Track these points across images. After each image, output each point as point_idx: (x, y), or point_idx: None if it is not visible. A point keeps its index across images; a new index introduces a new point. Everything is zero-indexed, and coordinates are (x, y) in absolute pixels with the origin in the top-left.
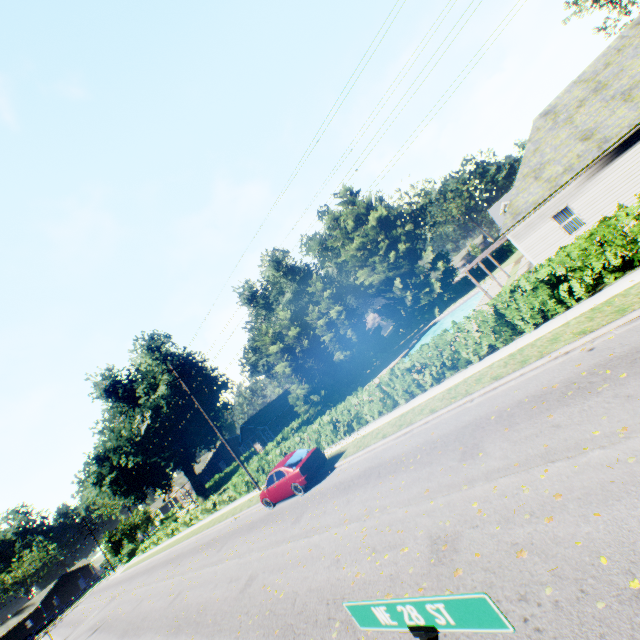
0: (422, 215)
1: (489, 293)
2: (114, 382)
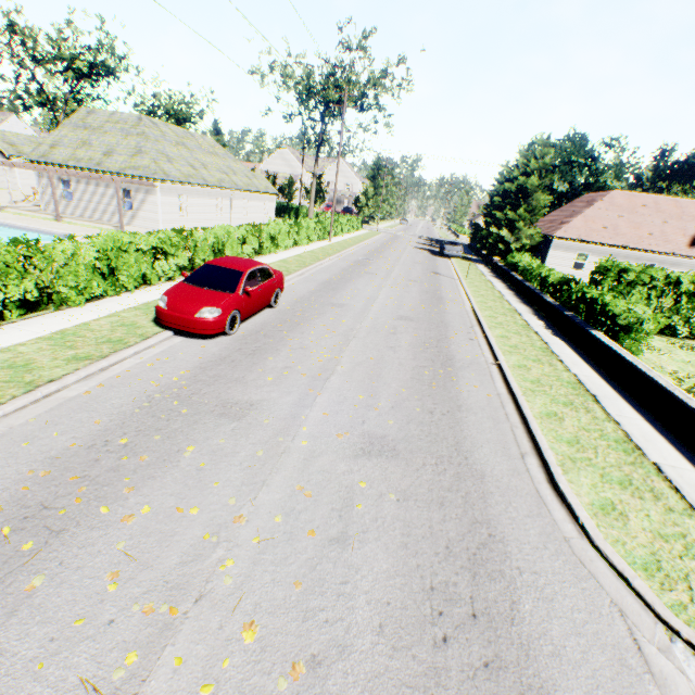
0: None
1: None
2: None
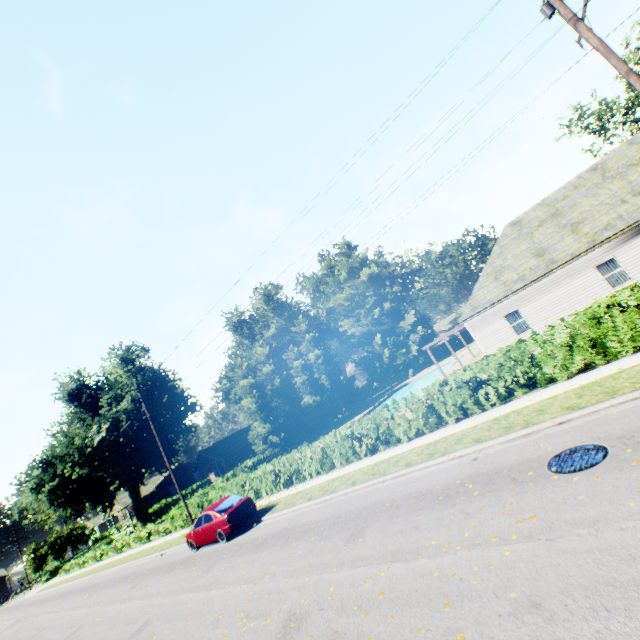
0: (411, 279)
1: (454, 368)
2: (81, 386)
